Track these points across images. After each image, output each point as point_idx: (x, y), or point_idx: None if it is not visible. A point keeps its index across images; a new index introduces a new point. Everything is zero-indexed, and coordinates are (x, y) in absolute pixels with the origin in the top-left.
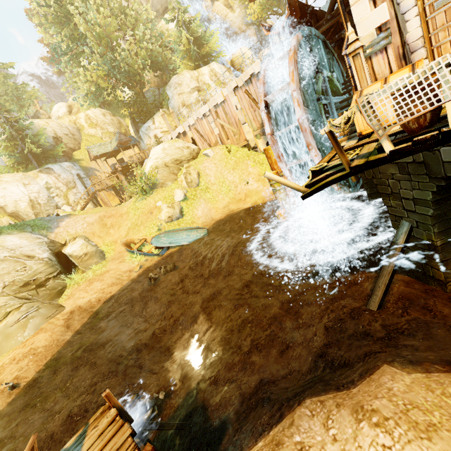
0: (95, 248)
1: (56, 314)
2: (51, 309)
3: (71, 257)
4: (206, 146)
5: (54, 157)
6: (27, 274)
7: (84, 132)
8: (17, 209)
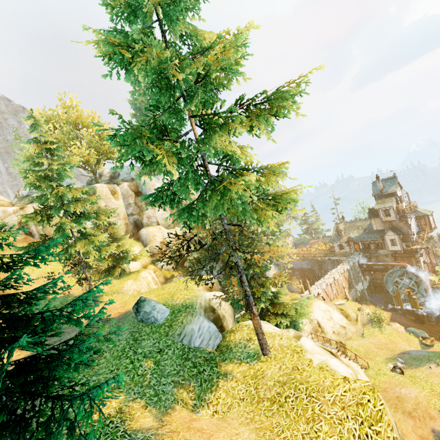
0: None
1: None
2: None
3: None
4: (329, 300)
5: None
6: None
7: None
8: None
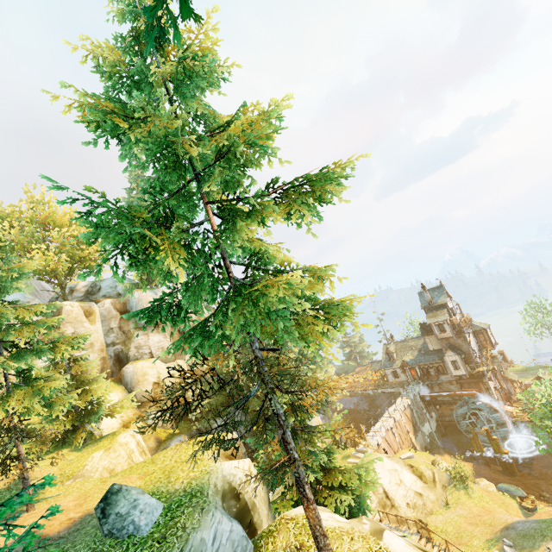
0: None
1: None
2: None
3: None
4: (392, 453)
5: None
6: None
7: None
8: None
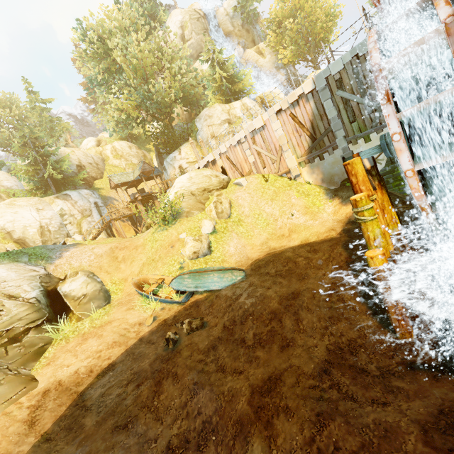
0: (99, 286)
1: (21, 395)
2: (15, 384)
3: (67, 298)
4: (238, 175)
5: (74, 184)
6: (1, 321)
7: (108, 163)
8: (25, 235)
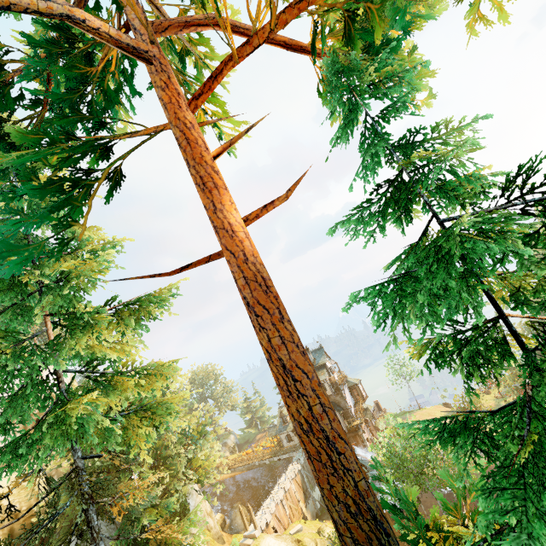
0: None
1: None
2: None
3: None
4: (283, 530)
5: None
6: None
7: None
8: None
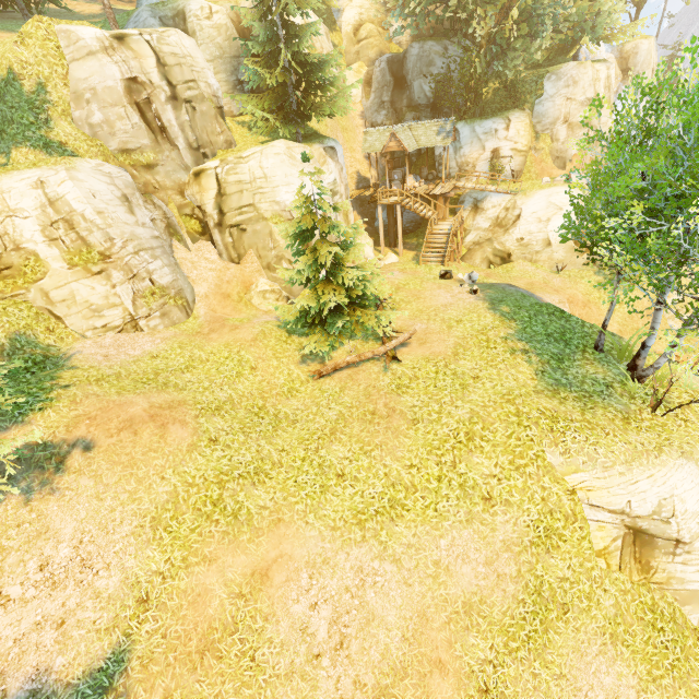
0: None
1: None
2: None
3: None
4: None
5: None
6: None
7: None
8: None
